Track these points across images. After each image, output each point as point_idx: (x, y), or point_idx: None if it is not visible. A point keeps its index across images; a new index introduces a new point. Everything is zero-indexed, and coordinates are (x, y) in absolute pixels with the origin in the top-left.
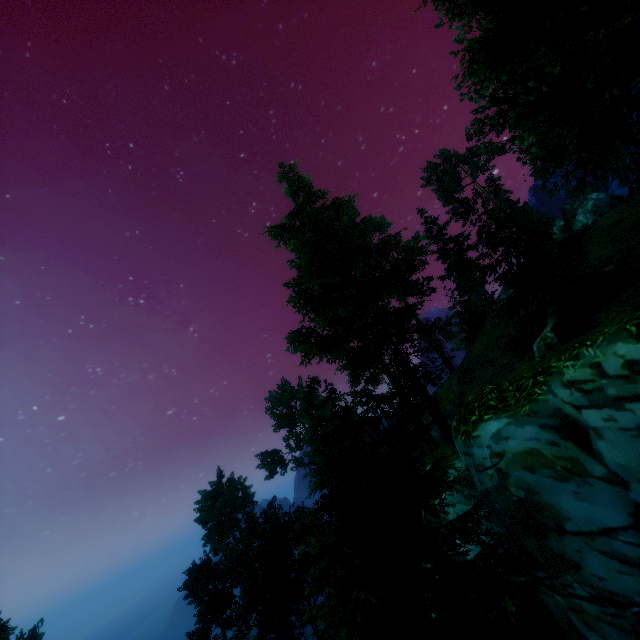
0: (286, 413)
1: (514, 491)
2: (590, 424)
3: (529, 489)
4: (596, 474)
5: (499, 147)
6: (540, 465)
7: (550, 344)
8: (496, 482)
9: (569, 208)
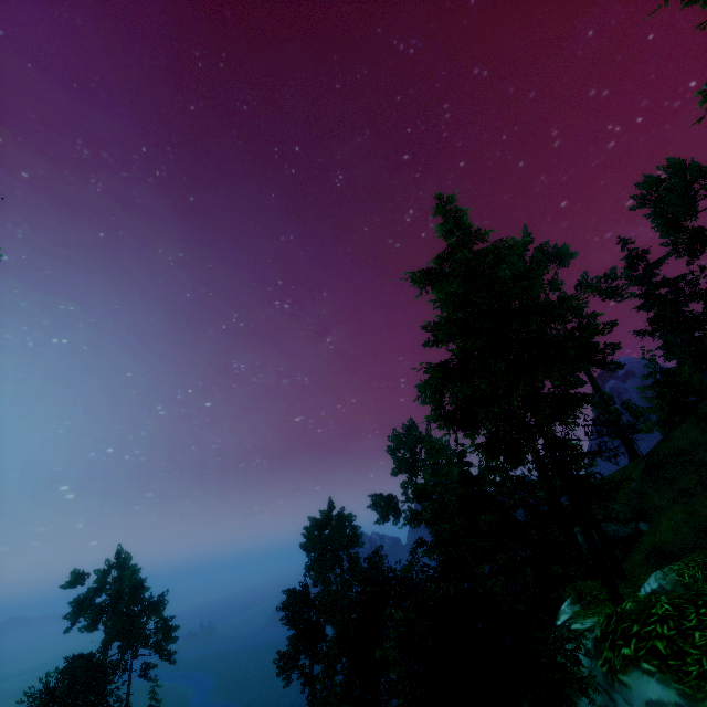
0: (408, 459)
1: None
2: None
3: None
4: None
5: None
6: None
7: None
8: None
9: None
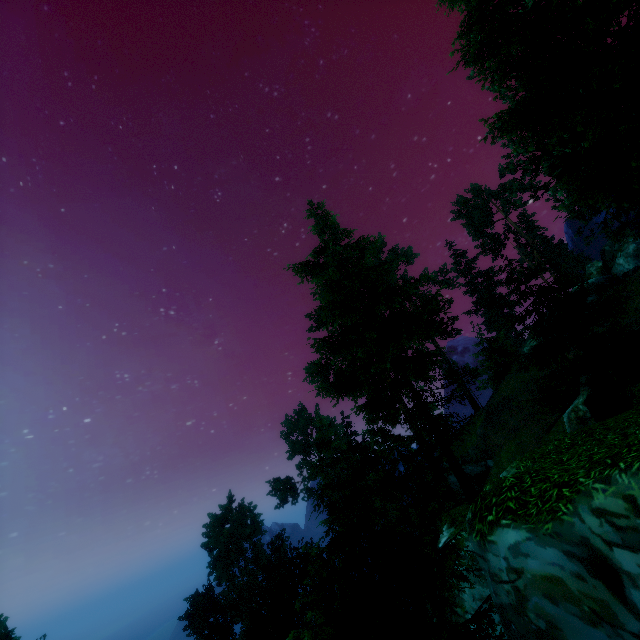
0: (301, 440)
1: (533, 618)
2: (623, 567)
3: (550, 622)
4: (630, 628)
5: (533, 184)
6: (564, 598)
7: (582, 417)
8: (513, 601)
9: (608, 249)
